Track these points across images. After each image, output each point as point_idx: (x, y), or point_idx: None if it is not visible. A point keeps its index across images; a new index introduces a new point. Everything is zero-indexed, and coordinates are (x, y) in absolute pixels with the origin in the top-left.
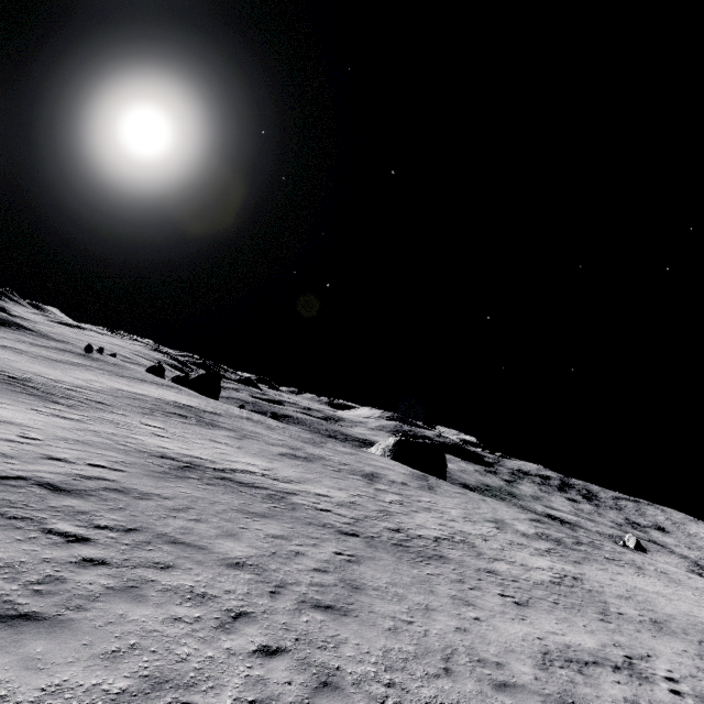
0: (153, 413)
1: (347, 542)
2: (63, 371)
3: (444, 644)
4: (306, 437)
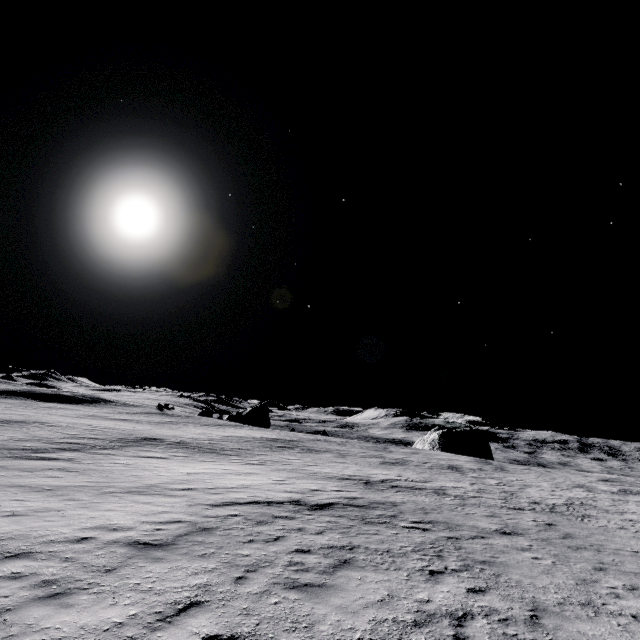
0: (273, 449)
1: (526, 514)
2: (180, 430)
3: None
4: (370, 446)
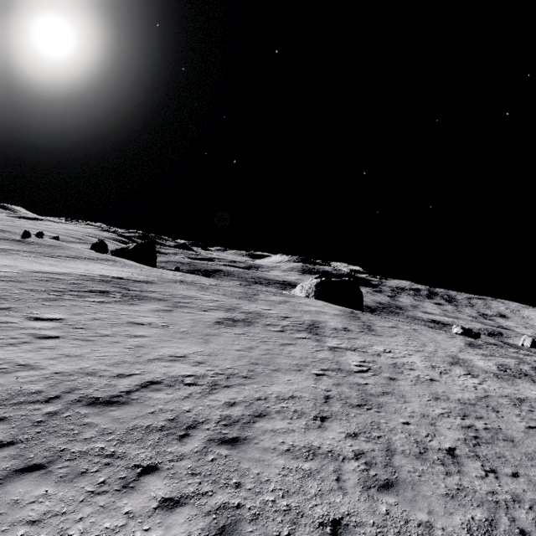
0: (62, 296)
1: None
2: None
3: None
4: (239, 291)
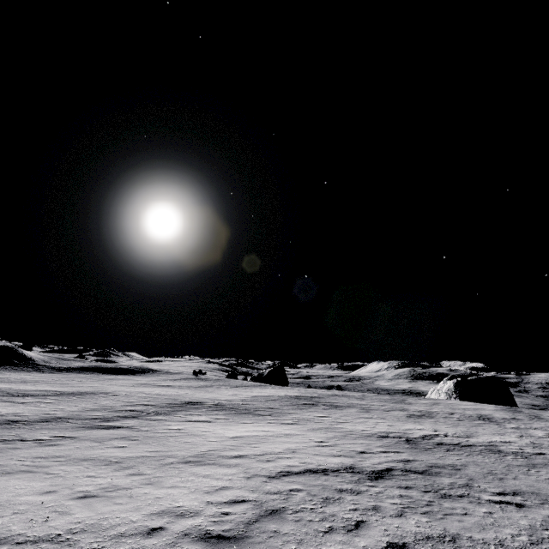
0: (299, 407)
1: None
2: (215, 393)
3: None
4: (387, 398)
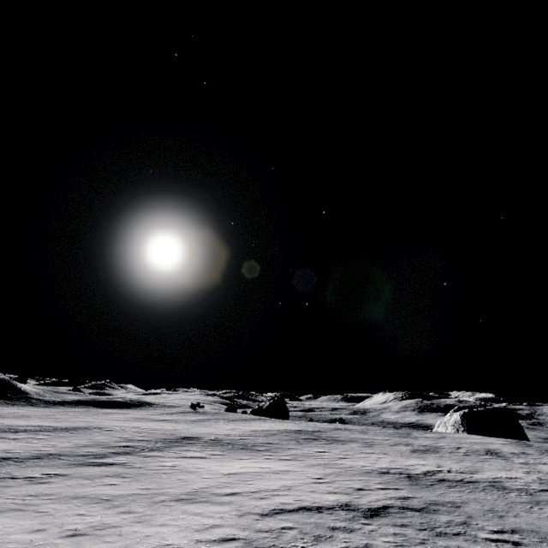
0: (299, 442)
1: None
2: (212, 427)
3: None
4: (392, 432)
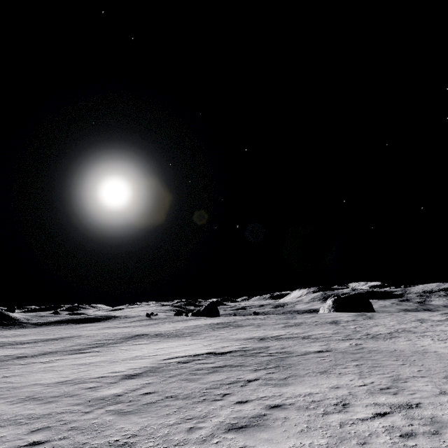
0: (214, 329)
1: (350, 341)
2: (159, 327)
3: (411, 351)
4: (283, 317)
